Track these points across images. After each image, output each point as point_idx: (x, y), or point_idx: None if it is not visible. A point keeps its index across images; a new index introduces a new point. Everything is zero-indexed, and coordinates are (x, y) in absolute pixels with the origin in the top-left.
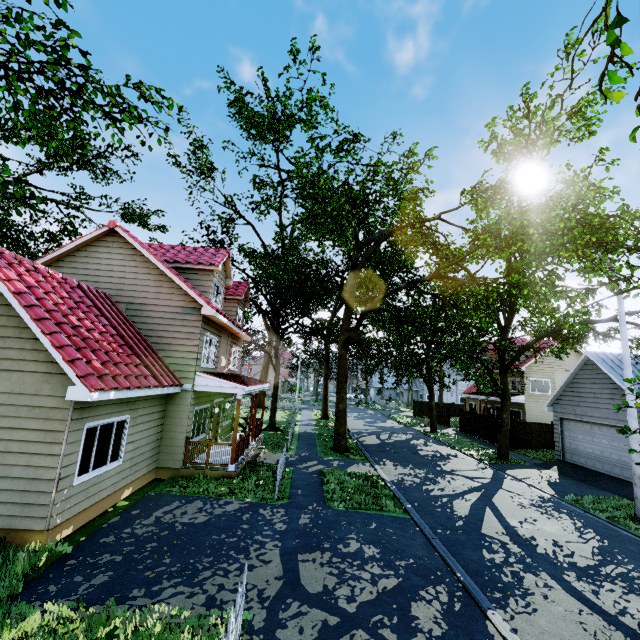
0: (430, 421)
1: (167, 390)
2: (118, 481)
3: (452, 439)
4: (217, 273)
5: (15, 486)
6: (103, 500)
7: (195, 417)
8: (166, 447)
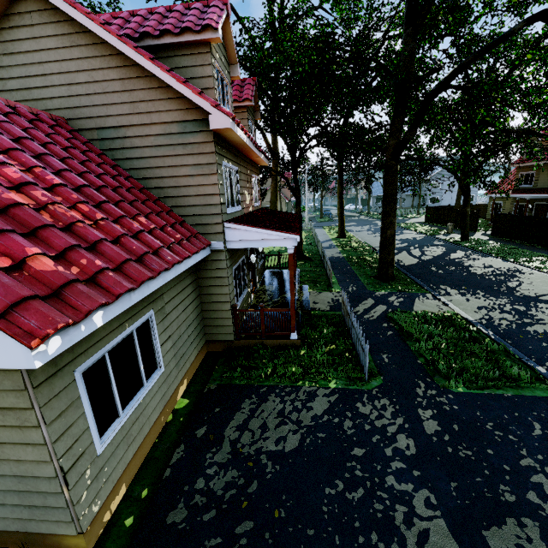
0: (462, 229)
1: (193, 259)
2: (167, 389)
3: (494, 248)
4: (216, 50)
5: (1, 485)
6: (155, 421)
7: (234, 277)
8: (210, 319)
